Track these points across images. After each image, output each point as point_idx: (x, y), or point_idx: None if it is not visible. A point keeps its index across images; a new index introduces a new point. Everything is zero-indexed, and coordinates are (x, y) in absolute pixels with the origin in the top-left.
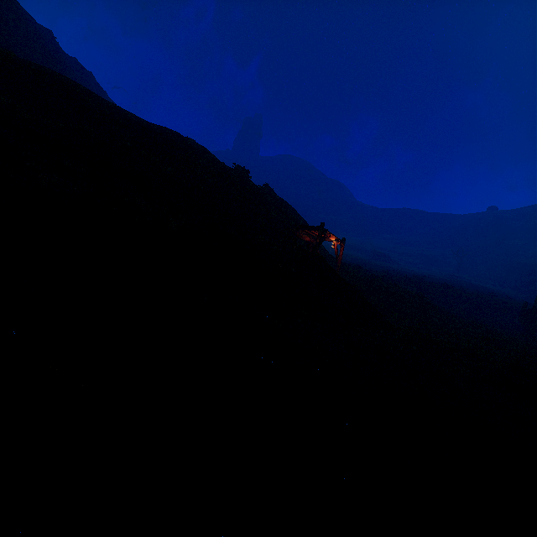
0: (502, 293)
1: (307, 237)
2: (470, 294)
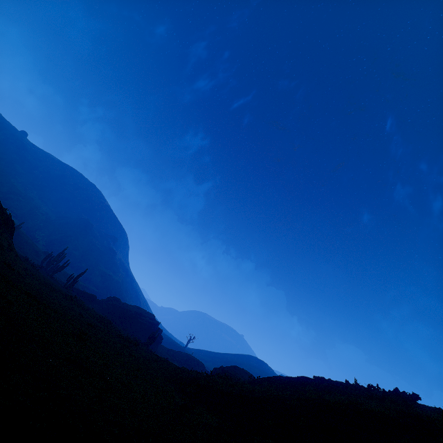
0: None
1: None
2: None
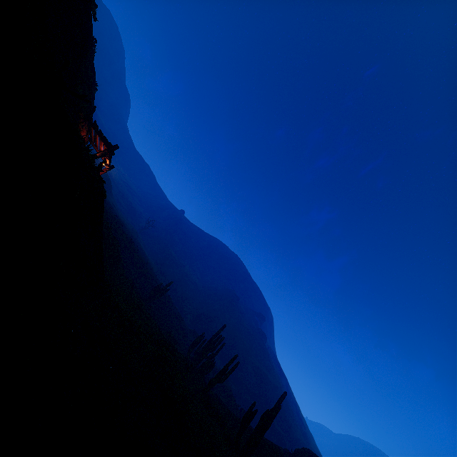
0: (150, 262)
1: (85, 133)
2: (139, 256)
